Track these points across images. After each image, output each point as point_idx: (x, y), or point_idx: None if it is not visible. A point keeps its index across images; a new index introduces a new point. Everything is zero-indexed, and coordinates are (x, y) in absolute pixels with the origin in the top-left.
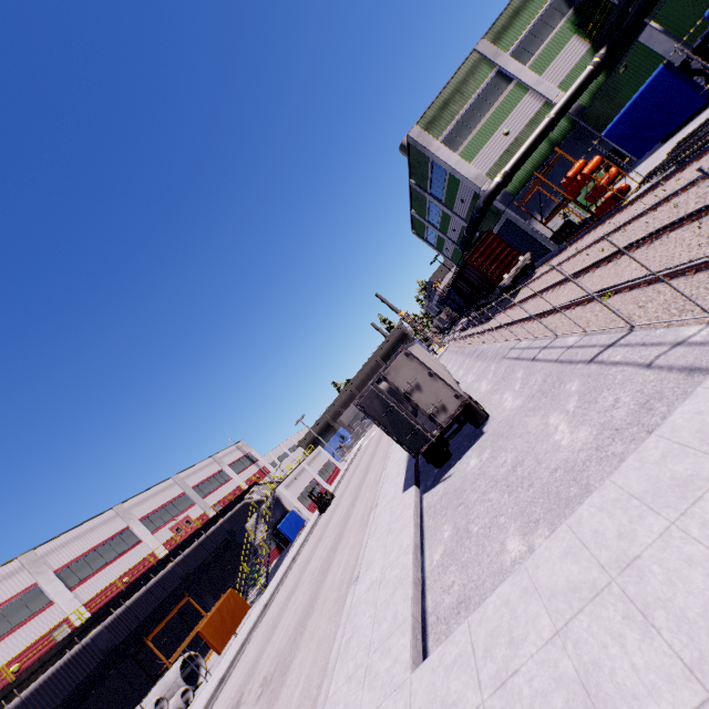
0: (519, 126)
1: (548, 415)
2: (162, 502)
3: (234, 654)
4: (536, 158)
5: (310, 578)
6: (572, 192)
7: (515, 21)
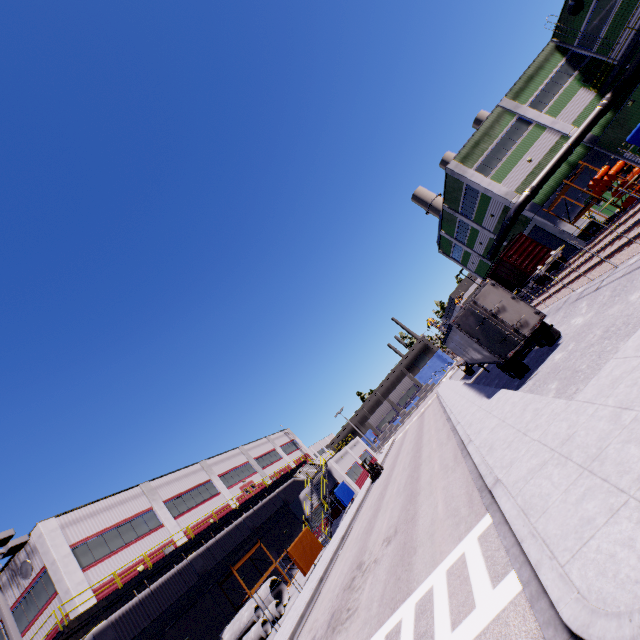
0: (540, 155)
1: (627, 299)
2: (232, 465)
3: (326, 564)
4: (558, 177)
5: (396, 495)
6: (599, 191)
7: (530, 84)
